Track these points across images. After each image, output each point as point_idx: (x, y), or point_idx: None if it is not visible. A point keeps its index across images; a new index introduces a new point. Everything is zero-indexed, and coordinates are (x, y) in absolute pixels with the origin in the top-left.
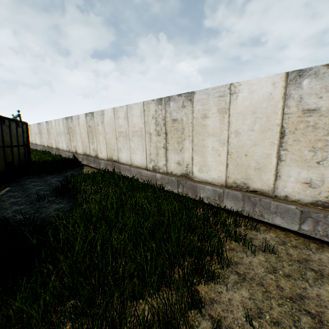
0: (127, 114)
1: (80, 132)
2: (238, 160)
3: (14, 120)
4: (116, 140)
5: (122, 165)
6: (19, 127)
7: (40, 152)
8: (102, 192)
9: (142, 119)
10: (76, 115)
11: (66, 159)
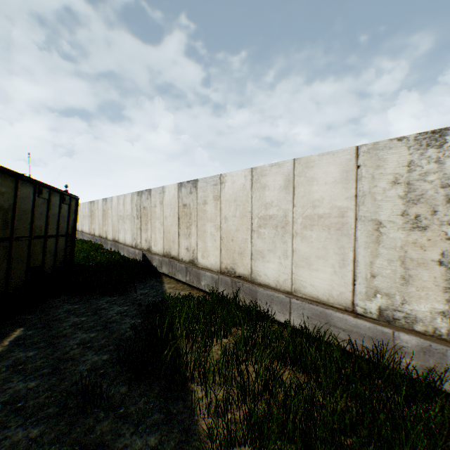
0: (294, 178)
1: (162, 216)
2: None
3: (58, 191)
4: (250, 233)
5: (263, 288)
6: (64, 204)
7: (88, 245)
8: (239, 369)
9: (346, 188)
10: (159, 187)
11: (130, 261)
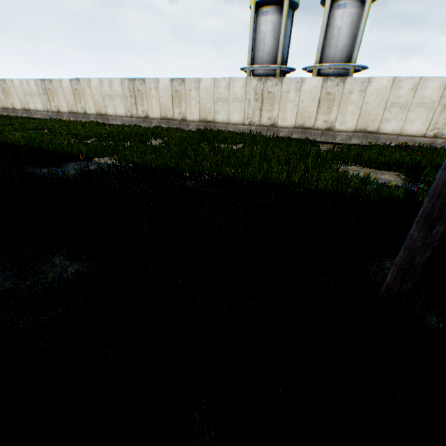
0: None
1: None
2: (2, 100)
3: None
4: None
5: None
6: None
7: None
8: None
9: None
10: None
11: None
